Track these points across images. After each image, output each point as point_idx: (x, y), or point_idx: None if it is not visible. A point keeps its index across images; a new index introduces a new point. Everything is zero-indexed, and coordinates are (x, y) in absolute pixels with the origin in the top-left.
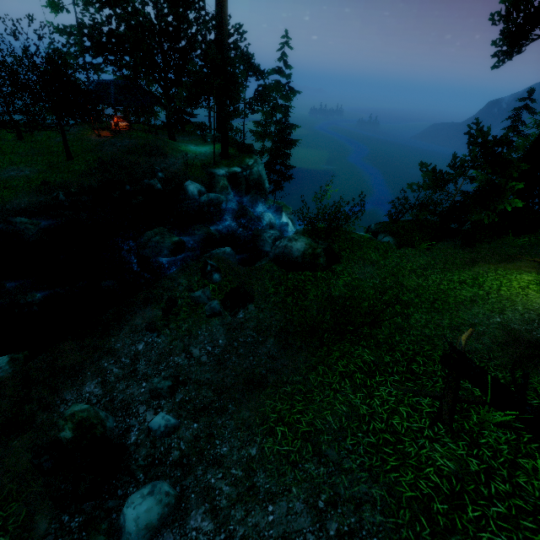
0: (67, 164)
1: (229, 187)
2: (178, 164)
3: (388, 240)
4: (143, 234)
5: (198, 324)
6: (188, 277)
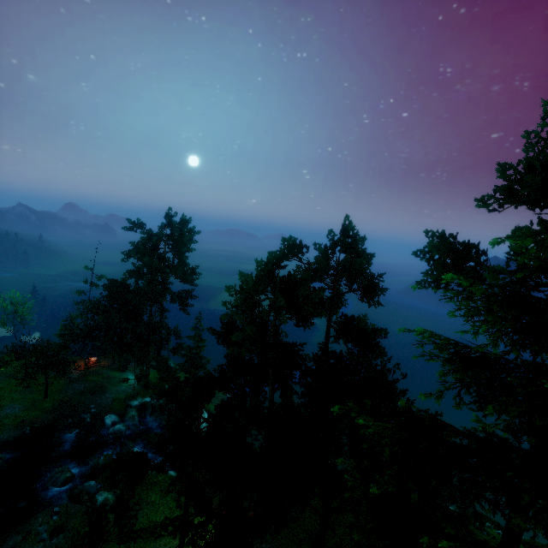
0: (43, 402)
1: (137, 414)
2: (109, 398)
3: None
4: (54, 469)
5: (34, 545)
6: (44, 516)
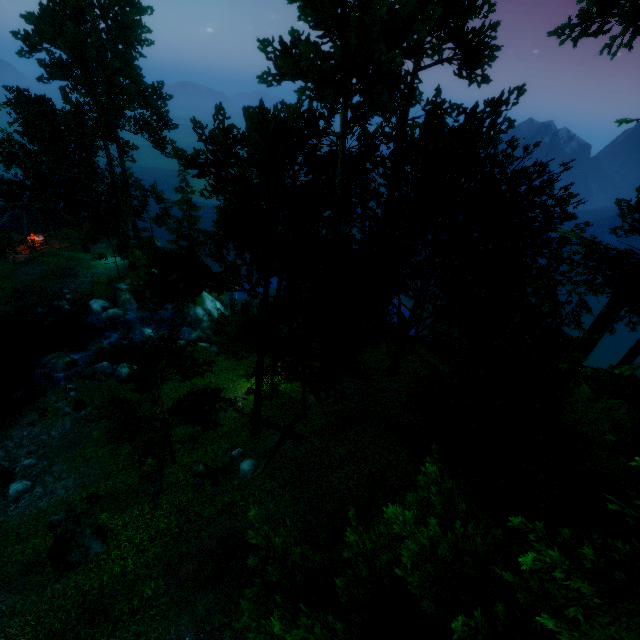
0: None
1: (133, 298)
2: (86, 283)
3: (214, 350)
4: (45, 357)
5: (58, 420)
6: (57, 395)
